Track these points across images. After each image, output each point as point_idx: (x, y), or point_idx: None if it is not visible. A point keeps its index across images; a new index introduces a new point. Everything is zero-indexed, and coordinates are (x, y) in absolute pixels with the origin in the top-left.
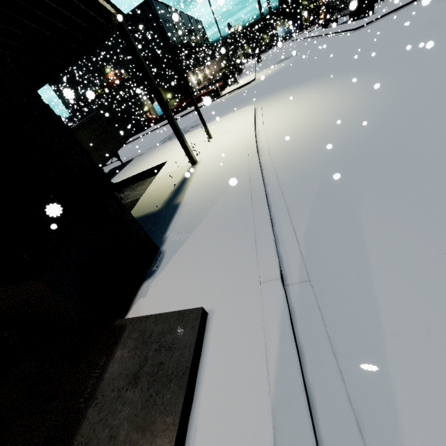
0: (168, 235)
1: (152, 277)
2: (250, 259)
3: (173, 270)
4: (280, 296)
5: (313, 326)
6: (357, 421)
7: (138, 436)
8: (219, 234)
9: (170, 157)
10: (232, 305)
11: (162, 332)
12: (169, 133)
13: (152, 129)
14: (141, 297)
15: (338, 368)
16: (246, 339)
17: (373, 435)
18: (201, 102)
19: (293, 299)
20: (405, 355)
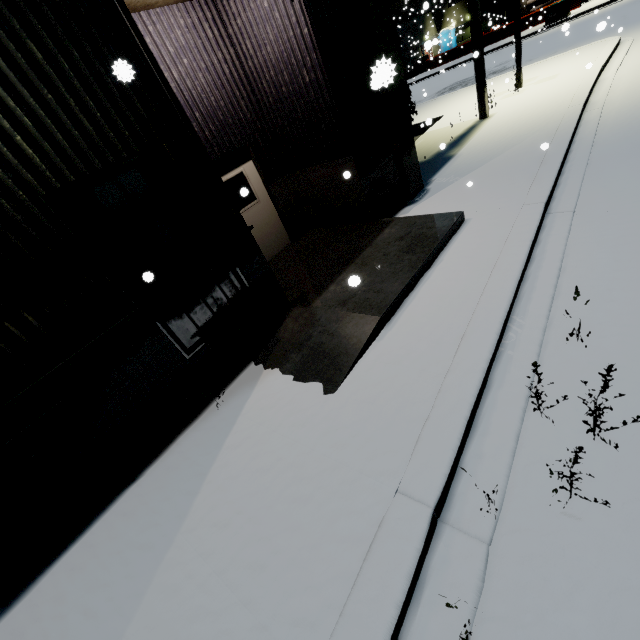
0: (434, 178)
1: (414, 203)
2: (520, 192)
3: (436, 199)
4: (538, 210)
5: (557, 232)
6: (560, 268)
7: (403, 254)
8: (494, 177)
9: (449, 110)
10: (489, 216)
11: (425, 222)
12: (452, 82)
13: (426, 76)
14: (403, 213)
15: (564, 249)
16: (494, 231)
17: (568, 274)
18: (522, 30)
19: (549, 220)
20: (628, 248)
